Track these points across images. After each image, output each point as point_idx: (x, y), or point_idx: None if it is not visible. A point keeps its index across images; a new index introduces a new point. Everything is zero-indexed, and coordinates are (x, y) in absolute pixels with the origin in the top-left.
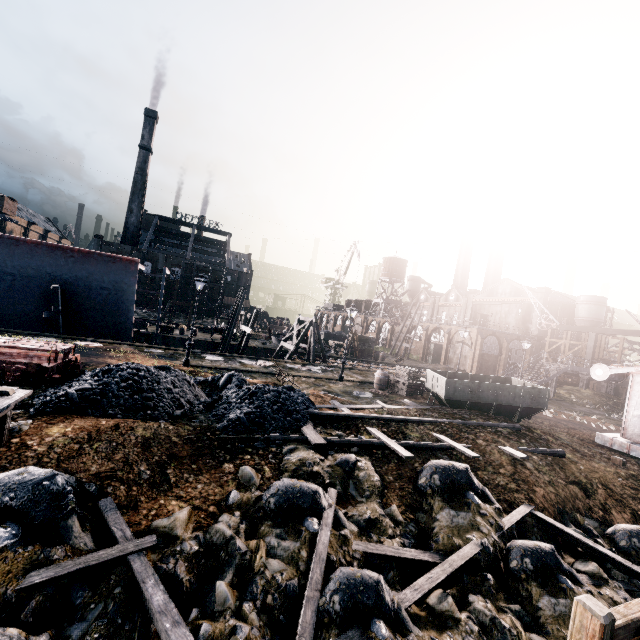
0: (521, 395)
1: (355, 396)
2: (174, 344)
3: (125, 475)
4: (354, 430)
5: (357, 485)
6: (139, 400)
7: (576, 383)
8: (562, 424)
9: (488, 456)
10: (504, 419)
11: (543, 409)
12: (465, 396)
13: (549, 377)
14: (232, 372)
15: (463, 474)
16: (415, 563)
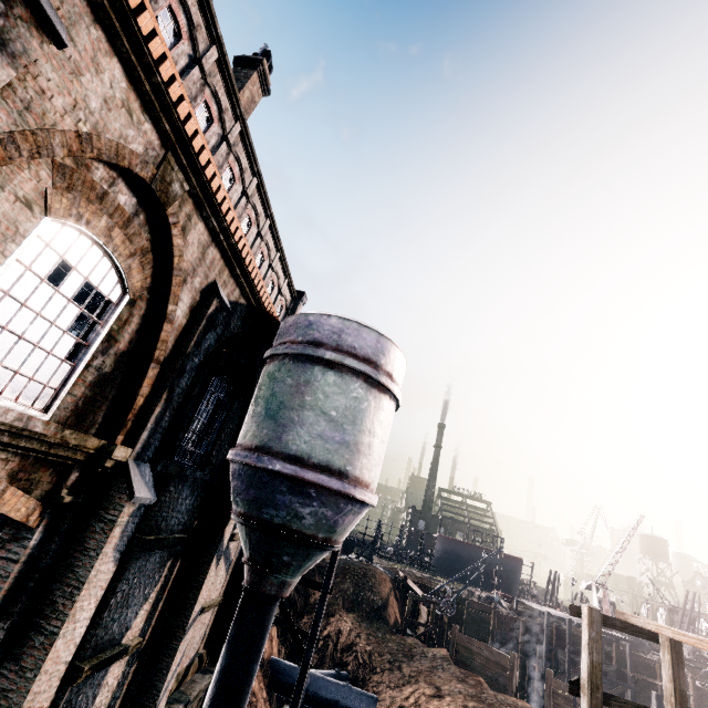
0: None
1: None
2: None
3: None
4: None
5: None
6: None
7: None
8: None
9: None
10: None
11: None
12: None
13: None
14: None
15: None
16: (701, 685)
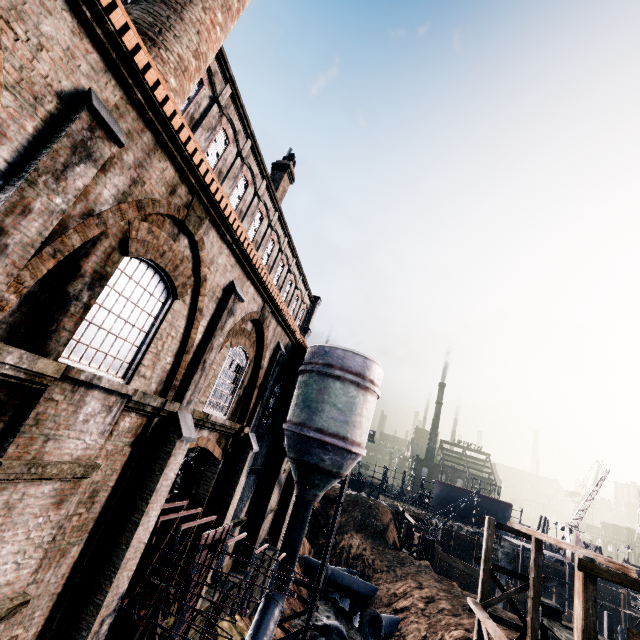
0: None
1: None
2: None
3: None
4: None
5: None
6: None
7: None
8: None
9: None
10: None
11: None
12: None
13: None
14: None
15: None
16: None
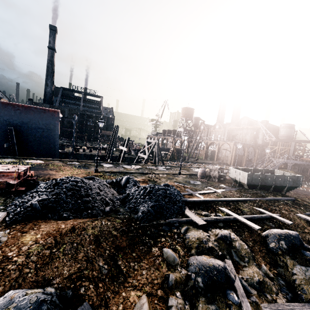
0: (288, 180)
1: (193, 184)
2: (81, 157)
3: (90, 273)
4: (212, 210)
5: (237, 253)
6: (81, 203)
7: (284, 167)
8: (300, 192)
9: (294, 221)
10: (281, 194)
11: (299, 187)
12: (258, 182)
13: (276, 166)
14: (128, 176)
15: (297, 239)
16: None
